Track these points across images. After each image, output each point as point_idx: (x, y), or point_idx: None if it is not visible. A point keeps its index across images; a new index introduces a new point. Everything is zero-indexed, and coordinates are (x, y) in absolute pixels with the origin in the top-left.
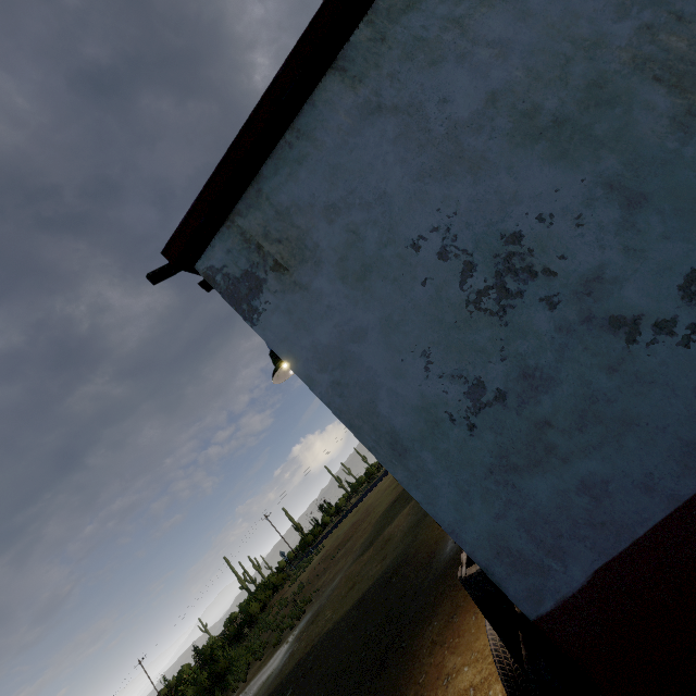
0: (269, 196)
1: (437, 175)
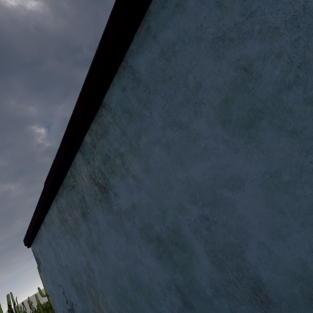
0: (38, 244)
1: (61, 273)
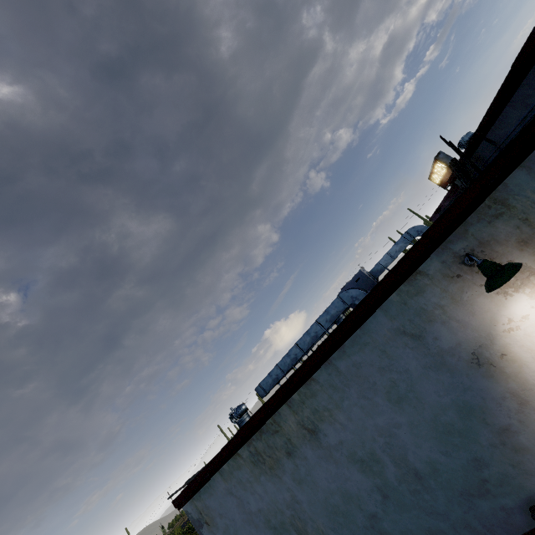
0: (203, 499)
1: (247, 523)
